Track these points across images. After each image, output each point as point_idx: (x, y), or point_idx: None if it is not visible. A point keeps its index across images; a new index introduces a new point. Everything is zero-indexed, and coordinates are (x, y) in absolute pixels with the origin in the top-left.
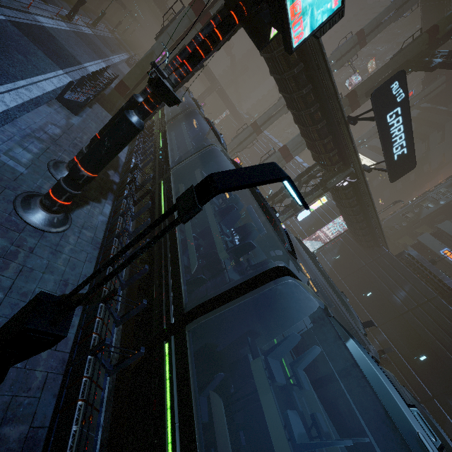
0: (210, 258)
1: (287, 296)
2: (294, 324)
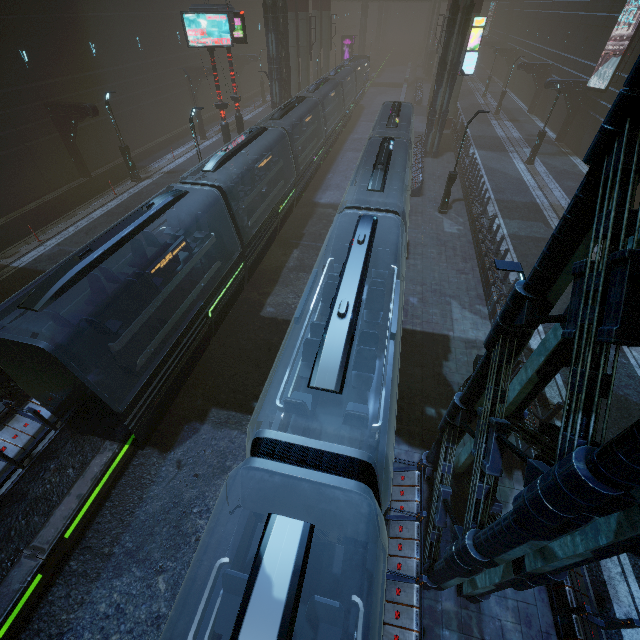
0: (301, 161)
1: (263, 136)
2: (288, 148)
